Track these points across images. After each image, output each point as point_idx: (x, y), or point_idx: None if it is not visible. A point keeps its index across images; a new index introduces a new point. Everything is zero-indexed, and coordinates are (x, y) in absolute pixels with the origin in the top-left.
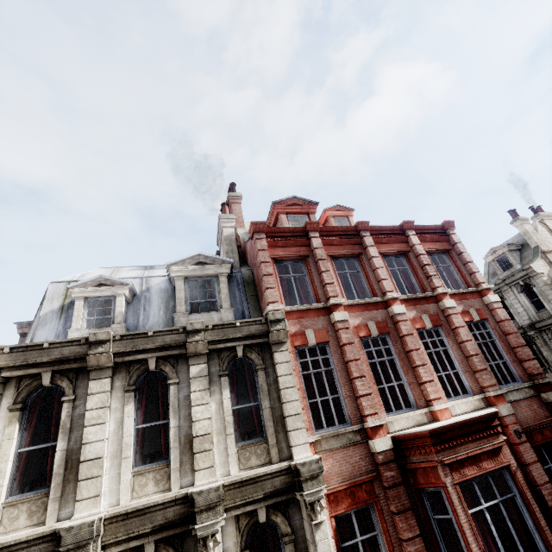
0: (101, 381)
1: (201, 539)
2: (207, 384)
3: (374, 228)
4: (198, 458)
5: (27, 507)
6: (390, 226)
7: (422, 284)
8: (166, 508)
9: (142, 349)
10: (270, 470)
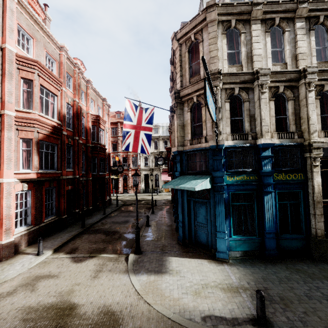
0: (256, 25)
1: (307, 84)
2: (305, 32)
3: None
4: (300, 62)
5: (235, 68)
6: None
7: None
8: (291, 74)
9: (274, 11)
10: None
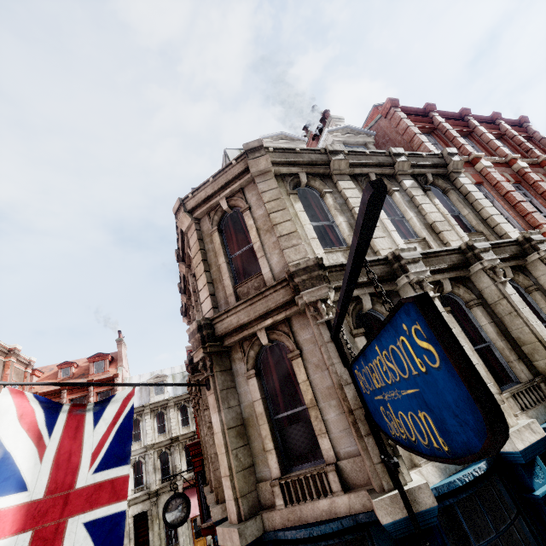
0: (346, 182)
1: (489, 270)
2: (422, 192)
3: (473, 117)
4: (446, 234)
5: (341, 254)
6: (483, 116)
7: (525, 155)
8: (449, 255)
9: (364, 165)
10: (505, 240)
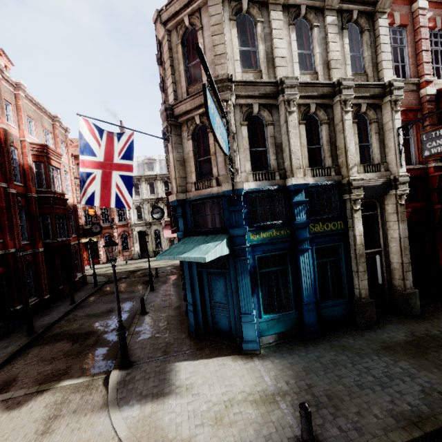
0: (277, 13)
1: (343, 102)
2: (337, 30)
3: None
4: (334, 71)
5: (252, 75)
6: None
7: None
8: (323, 87)
9: None
10: (374, 83)
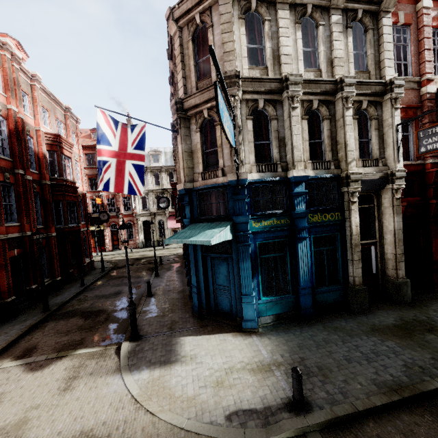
0: (284, 12)
1: (344, 99)
2: (341, 29)
3: None
4: (337, 69)
5: (258, 72)
6: None
7: None
8: (326, 84)
9: None
10: (376, 80)
